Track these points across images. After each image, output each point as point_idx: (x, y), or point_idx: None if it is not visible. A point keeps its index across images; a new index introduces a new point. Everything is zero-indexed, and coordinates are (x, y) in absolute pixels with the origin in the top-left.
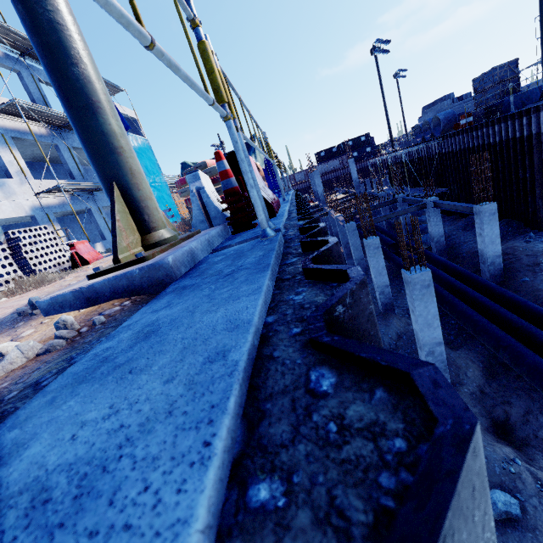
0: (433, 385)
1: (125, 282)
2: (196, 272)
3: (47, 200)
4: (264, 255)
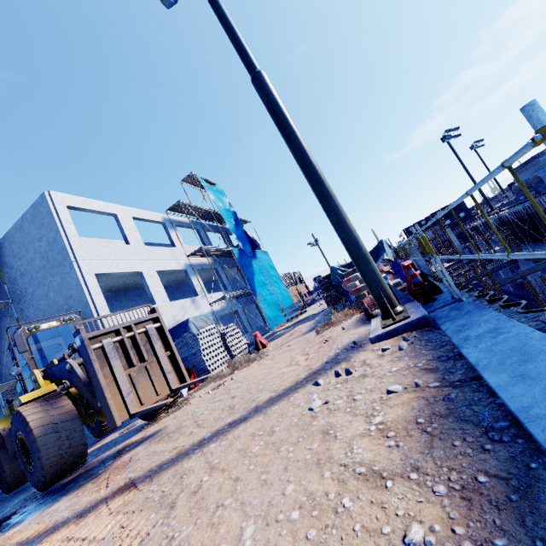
0: None
1: (409, 325)
2: (442, 317)
3: (214, 307)
4: (475, 306)
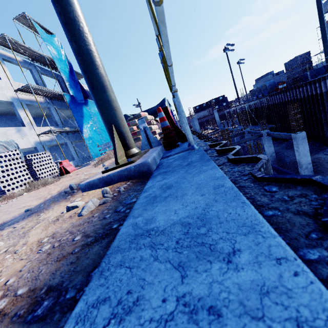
0: (321, 179)
1: (126, 173)
2: (164, 166)
3: (43, 138)
4: (201, 156)
